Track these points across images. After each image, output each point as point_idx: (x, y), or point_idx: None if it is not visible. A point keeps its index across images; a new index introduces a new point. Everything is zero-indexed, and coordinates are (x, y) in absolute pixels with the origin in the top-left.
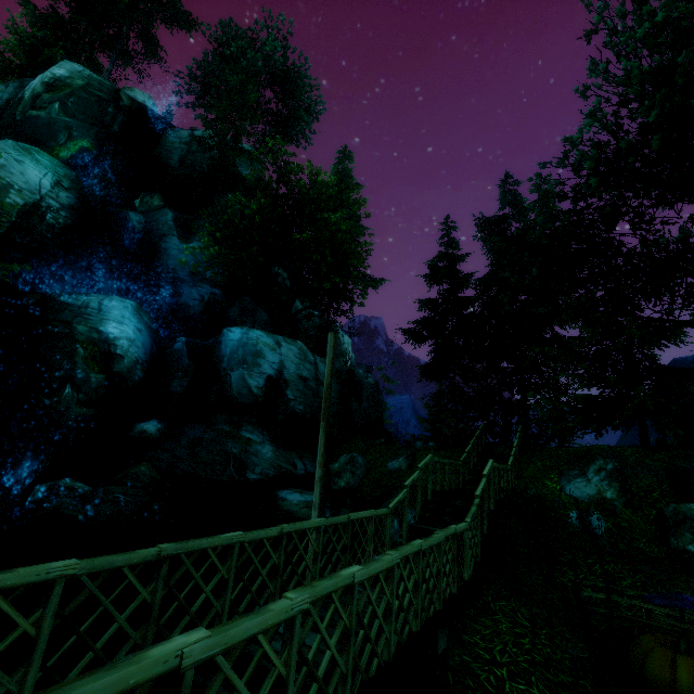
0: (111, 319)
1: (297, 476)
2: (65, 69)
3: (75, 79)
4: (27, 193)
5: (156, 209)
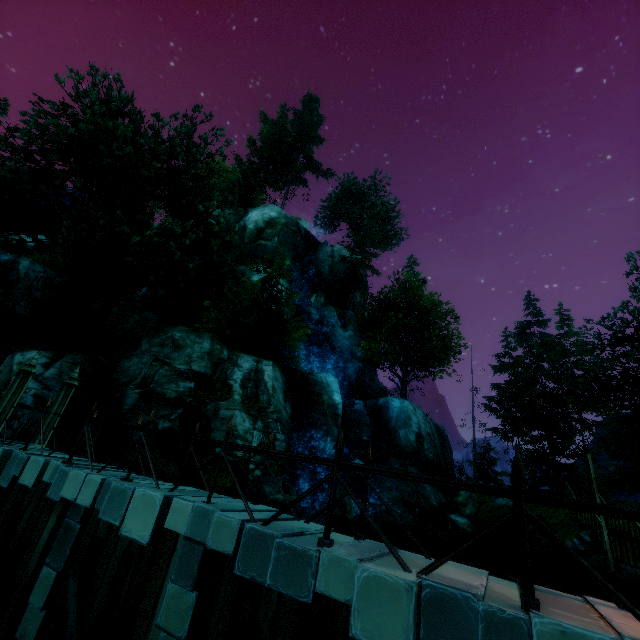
0: (334, 390)
1: (444, 504)
2: (275, 212)
3: (281, 219)
4: None
5: (324, 306)
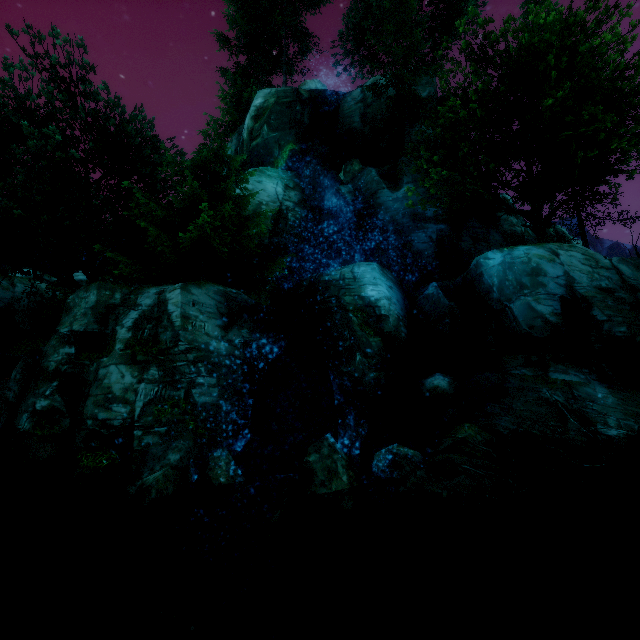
0: (366, 283)
1: None
2: (260, 98)
3: (268, 100)
4: (271, 204)
5: (359, 173)
